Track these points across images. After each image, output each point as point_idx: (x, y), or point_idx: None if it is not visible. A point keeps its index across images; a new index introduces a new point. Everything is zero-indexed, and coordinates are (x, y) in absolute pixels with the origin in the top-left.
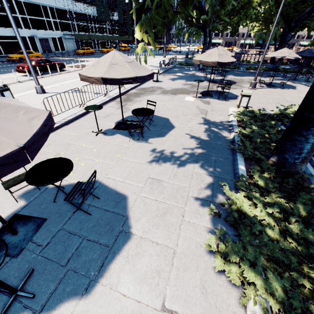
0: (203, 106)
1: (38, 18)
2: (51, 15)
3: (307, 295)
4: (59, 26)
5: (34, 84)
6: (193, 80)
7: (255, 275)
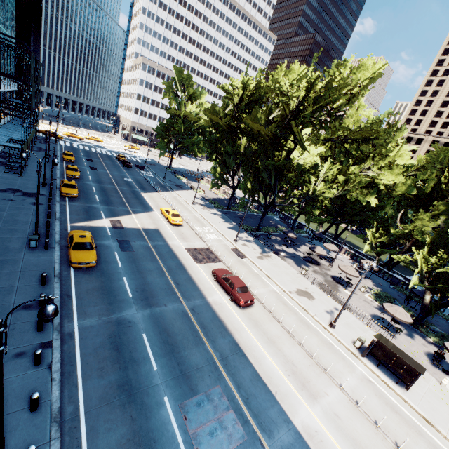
0: (359, 297)
1: None
2: None
3: None
4: None
5: (290, 317)
6: (305, 264)
7: None
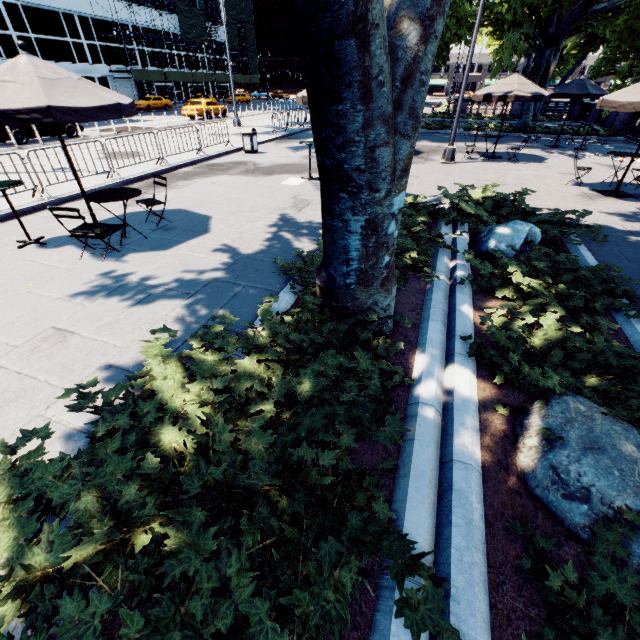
0: (310, 194)
1: (55, 38)
2: (83, 33)
3: (27, 584)
4: (101, 54)
5: None
6: None
7: (18, 538)
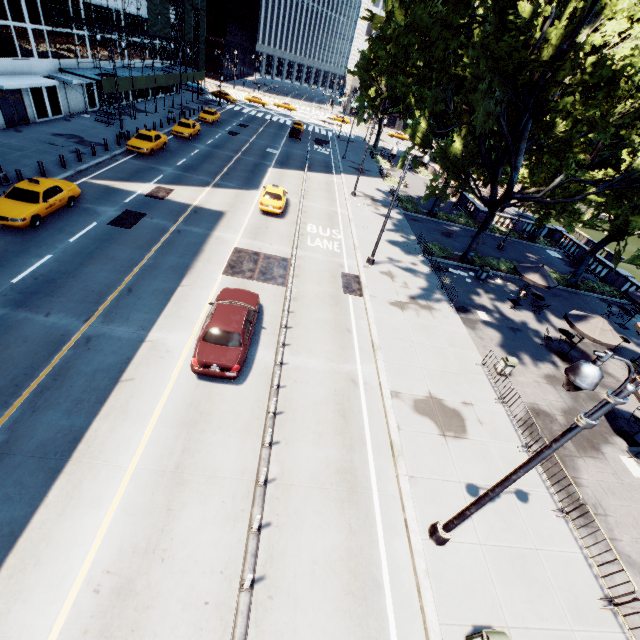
0: None
1: None
2: (27, 12)
3: None
4: (48, 43)
5: (316, 448)
6: (537, 354)
7: None
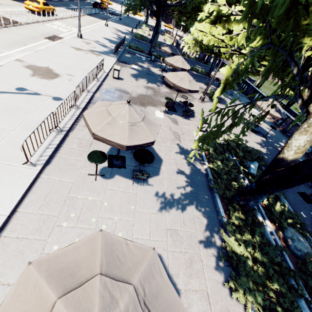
0: (174, 127)
1: None
2: None
3: (275, 302)
4: None
5: None
6: (152, 81)
7: (252, 296)
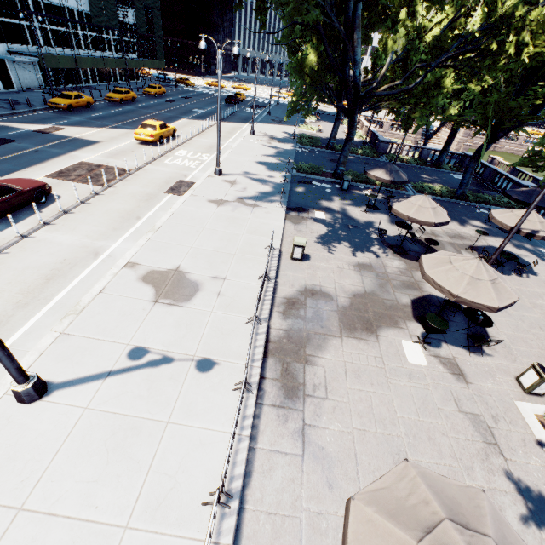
0: (463, 394)
1: None
2: None
3: None
4: None
5: None
6: (363, 246)
7: None
